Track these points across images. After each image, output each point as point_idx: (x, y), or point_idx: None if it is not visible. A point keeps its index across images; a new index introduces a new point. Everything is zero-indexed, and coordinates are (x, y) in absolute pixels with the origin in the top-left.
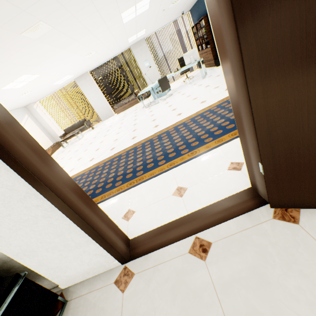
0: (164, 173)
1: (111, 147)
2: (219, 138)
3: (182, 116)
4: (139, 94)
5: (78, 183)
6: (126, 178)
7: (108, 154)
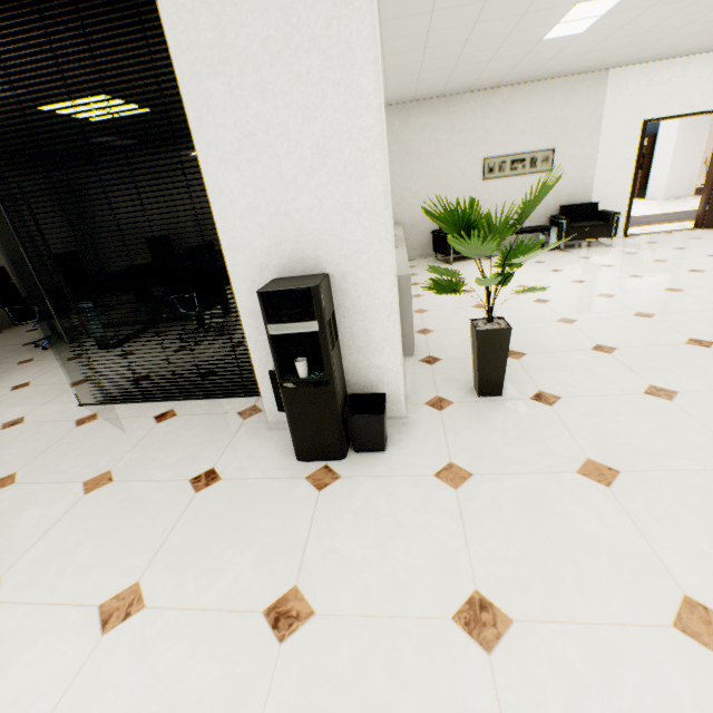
0: None
1: None
2: (667, 222)
3: None
4: None
5: None
6: None
7: None
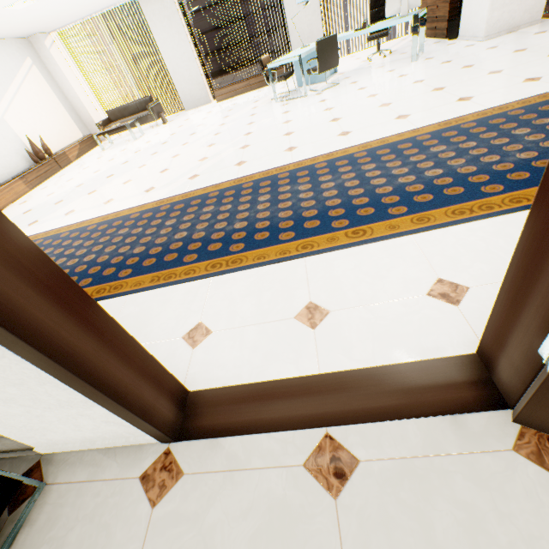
0: (287, 262)
1: (191, 173)
2: (424, 212)
3: (351, 140)
4: (270, 66)
5: (114, 235)
6: (207, 250)
7: (183, 187)
